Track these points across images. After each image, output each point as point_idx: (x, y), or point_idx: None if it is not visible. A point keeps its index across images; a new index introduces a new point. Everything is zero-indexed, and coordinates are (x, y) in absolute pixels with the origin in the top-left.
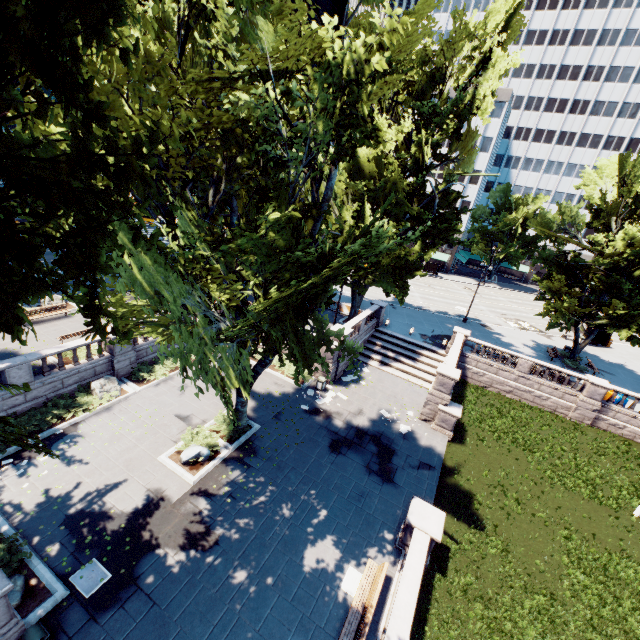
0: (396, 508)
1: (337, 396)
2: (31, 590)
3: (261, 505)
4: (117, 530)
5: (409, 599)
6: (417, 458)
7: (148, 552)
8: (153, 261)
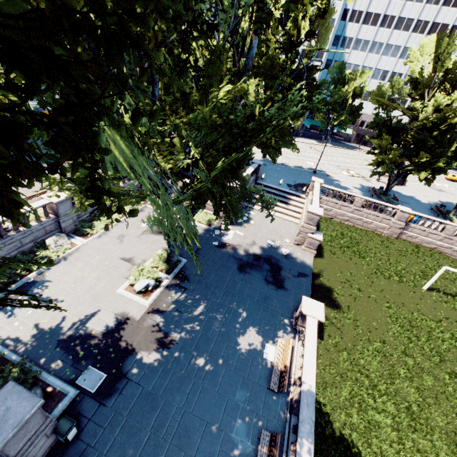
0: (288, 304)
1: (236, 233)
2: (49, 394)
3: (200, 314)
4: (101, 345)
5: (312, 359)
6: (296, 270)
7: (129, 356)
8: (115, 131)
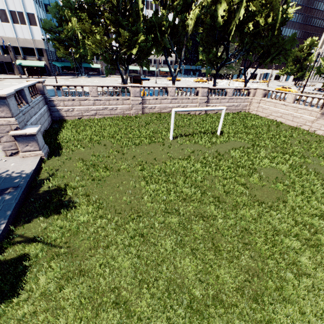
0: None
1: None
2: None
3: None
4: None
5: None
6: None
7: None
8: None
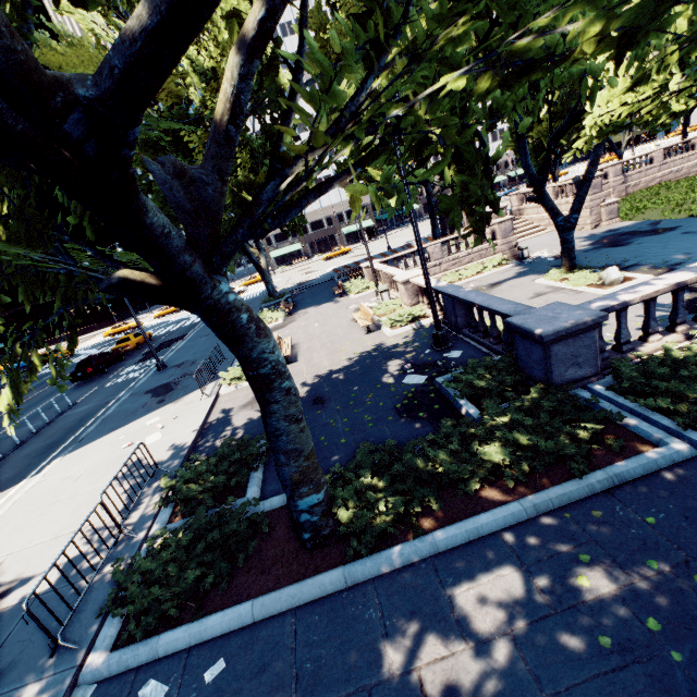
0: None
1: (540, 253)
2: None
3: (691, 255)
4: None
5: None
6: (644, 226)
7: None
8: None
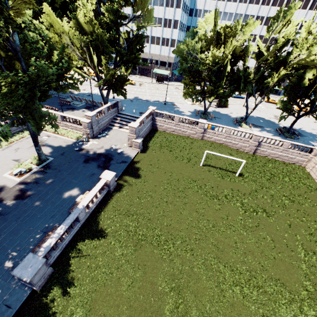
0: None
1: (93, 143)
2: None
3: (49, 183)
4: None
5: (91, 196)
6: (121, 160)
7: None
8: None
